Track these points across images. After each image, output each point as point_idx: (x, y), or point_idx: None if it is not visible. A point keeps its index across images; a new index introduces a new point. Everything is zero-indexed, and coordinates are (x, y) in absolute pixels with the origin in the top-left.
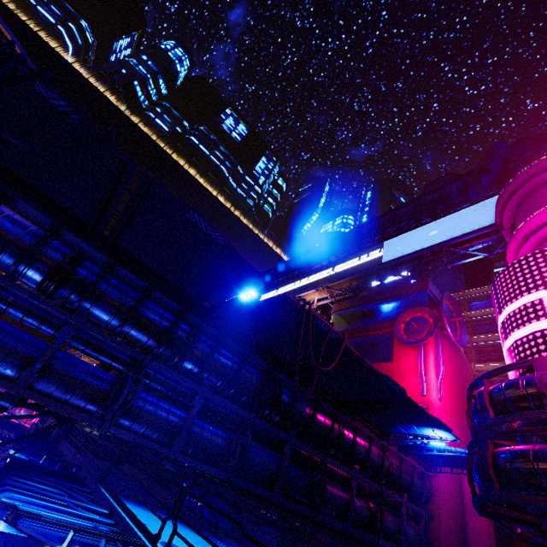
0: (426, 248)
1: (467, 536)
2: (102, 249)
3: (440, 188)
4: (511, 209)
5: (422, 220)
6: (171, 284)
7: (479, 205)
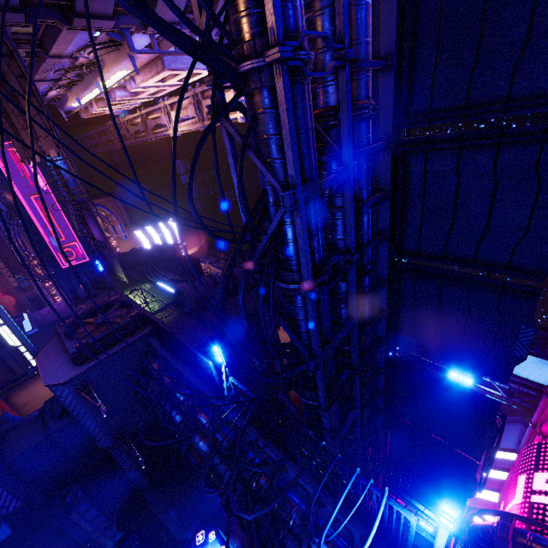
0: None
1: None
2: (389, 268)
3: None
4: None
5: None
6: (397, 319)
7: (529, 357)
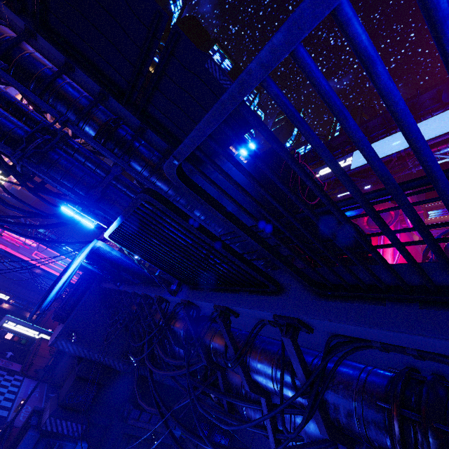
0: (393, 153)
1: None
2: (135, 114)
3: (413, 98)
4: None
5: (392, 130)
6: None
7: None
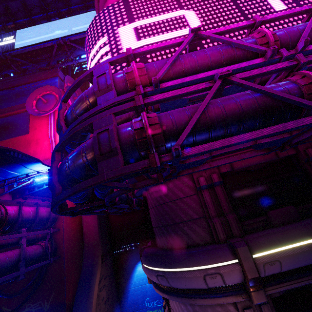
0: (54, 40)
1: (83, 227)
2: None
3: None
4: (104, 0)
5: (51, 18)
6: None
7: (91, 13)
